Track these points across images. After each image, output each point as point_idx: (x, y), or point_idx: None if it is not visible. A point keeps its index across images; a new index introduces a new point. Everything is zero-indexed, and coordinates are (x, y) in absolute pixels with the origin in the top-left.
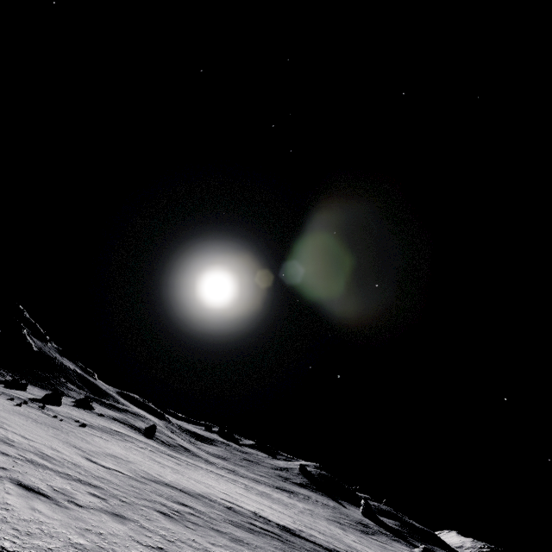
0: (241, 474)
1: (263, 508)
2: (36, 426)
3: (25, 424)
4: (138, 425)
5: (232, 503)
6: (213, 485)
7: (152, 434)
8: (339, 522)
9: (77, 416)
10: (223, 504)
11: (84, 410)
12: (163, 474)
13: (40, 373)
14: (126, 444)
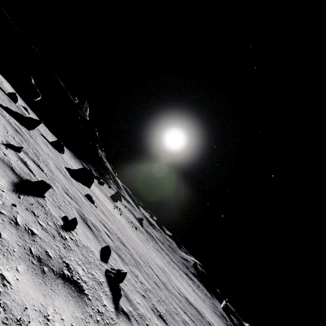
0: (172, 259)
1: (208, 314)
2: (141, 244)
3: (141, 246)
4: (136, 215)
5: (204, 314)
6: (187, 288)
7: (141, 223)
8: (217, 314)
9: (125, 212)
10: (207, 320)
11: (120, 202)
12: (179, 286)
13: (101, 170)
14: (151, 246)
